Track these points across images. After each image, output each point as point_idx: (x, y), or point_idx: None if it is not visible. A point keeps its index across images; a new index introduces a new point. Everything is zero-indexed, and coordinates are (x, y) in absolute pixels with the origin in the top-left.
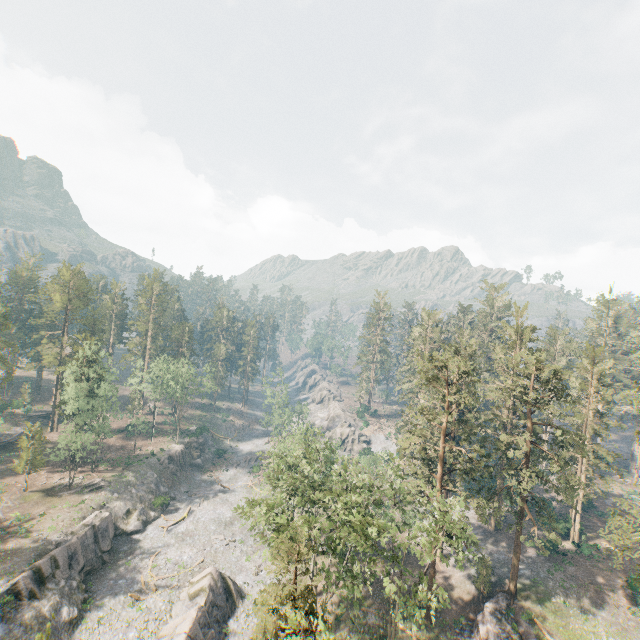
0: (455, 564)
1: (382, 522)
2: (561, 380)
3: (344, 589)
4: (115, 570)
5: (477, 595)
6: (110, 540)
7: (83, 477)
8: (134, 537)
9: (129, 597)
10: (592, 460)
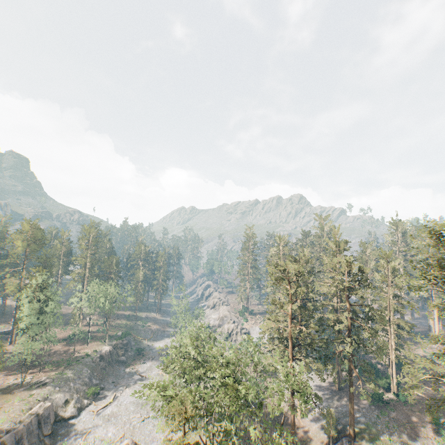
0: (312, 418)
1: (248, 385)
2: (362, 273)
3: None
4: None
5: (328, 441)
6: (51, 425)
7: (33, 377)
8: (70, 421)
9: None
10: (396, 330)
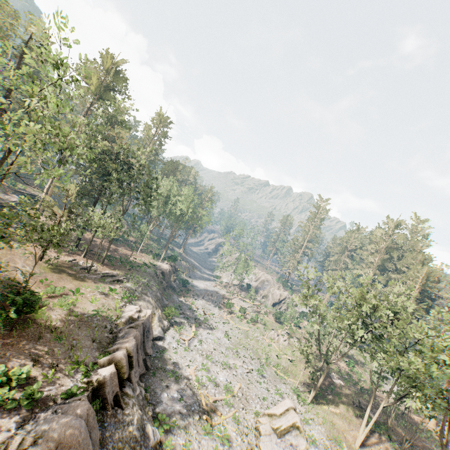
0: None
1: None
2: None
3: (387, 443)
4: (161, 379)
5: None
6: (150, 342)
7: (95, 265)
8: (158, 344)
9: (196, 419)
10: None
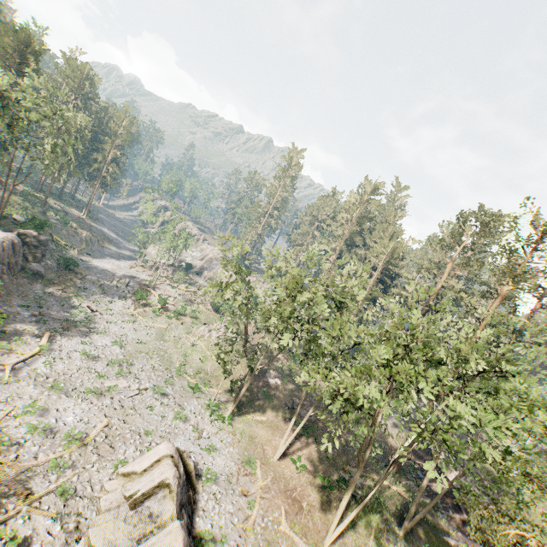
0: None
1: None
2: None
3: (312, 447)
4: None
5: None
6: None
7: None
8: None
9: None
10: None
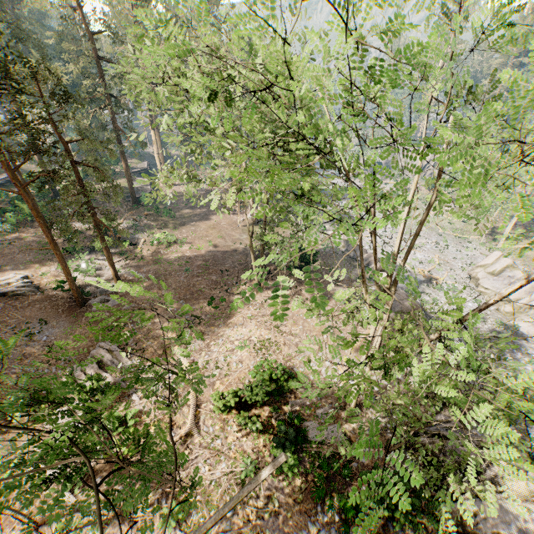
0: None
1: None
2: None
3: None
4: None
5: None
6: None
7: None
8: None
9: (426, 285)
10: None
